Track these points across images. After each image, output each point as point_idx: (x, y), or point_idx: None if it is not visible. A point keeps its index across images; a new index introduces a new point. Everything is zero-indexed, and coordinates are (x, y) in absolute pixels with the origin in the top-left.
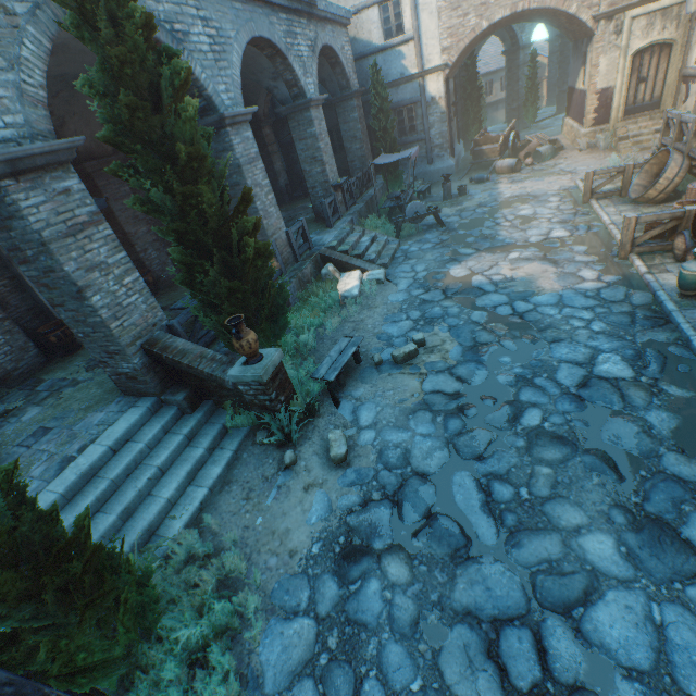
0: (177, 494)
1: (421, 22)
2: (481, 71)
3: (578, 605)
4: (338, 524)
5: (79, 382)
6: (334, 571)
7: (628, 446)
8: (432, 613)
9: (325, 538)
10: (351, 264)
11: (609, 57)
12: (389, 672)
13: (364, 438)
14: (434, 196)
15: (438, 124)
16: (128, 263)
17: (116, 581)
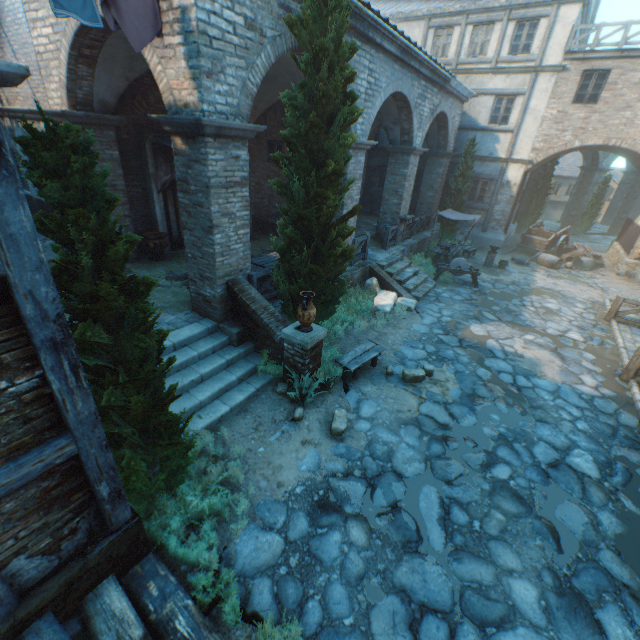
0: (207, 401)
1: (524, 121)
2: (555, 172)
3: (492, 625)
4: (322, 480)
5: (159, 285)
6: (308, 512)
7: (574, 529)
8: (375, 577)
9: (308, 485)
10: (391, 286)
11: None
12: (330, 602)
13: (360, 426)
14: (476, 258)
15: (504, 203)
16: (247, 220)
17: (177, 439)
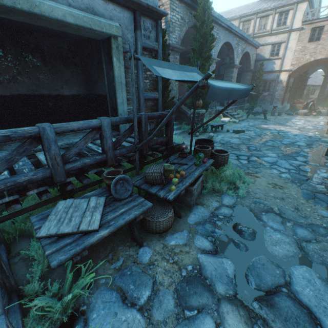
0: None
1: (286, 53)
2: (311, 83)
3: (260, 157)
4: None
5: None
6: None
7: (292, 150)
8: None
9: None
10: (227, 116)
11: None
12: None
13: (218, 138)
14: (267, 114)
15: (280, 90)
16: None
17: None
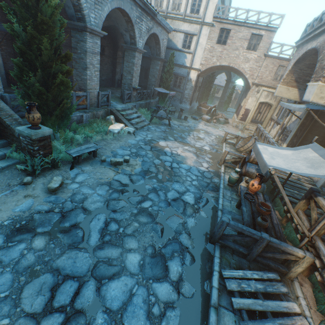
0: None
1: (197, 49)
2: (217, 83)
3: (107, 278)
4: (28, 215)
5: None
6: (7, 234)
7: (173, 226)
8: (40, 265)
9: (16, 219)
10: (122, 121)
11: (252, 99)
12: None
13: (72, 186)
14: (175, 115)
15: (189, 90)
16: None
17: None
